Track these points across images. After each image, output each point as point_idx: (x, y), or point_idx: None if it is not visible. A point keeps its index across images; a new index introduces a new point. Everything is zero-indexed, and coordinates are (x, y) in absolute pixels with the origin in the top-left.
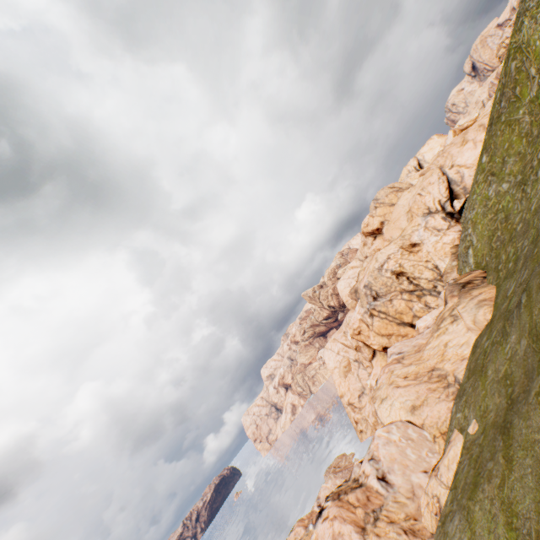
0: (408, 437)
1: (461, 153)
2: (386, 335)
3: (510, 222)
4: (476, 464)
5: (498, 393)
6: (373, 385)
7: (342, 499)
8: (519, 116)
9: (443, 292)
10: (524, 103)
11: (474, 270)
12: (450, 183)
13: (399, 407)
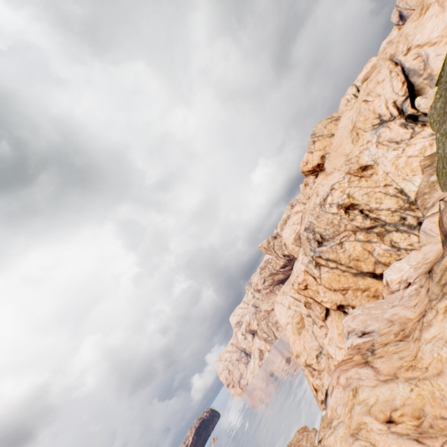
0: None
1: (420, 27)
2: (340, 289)
3: None
4: None
5: None
6: (330, 352)
7: None
8: None
9: (427, 221)
10: None
11: None
12: (407, 75)
13: None
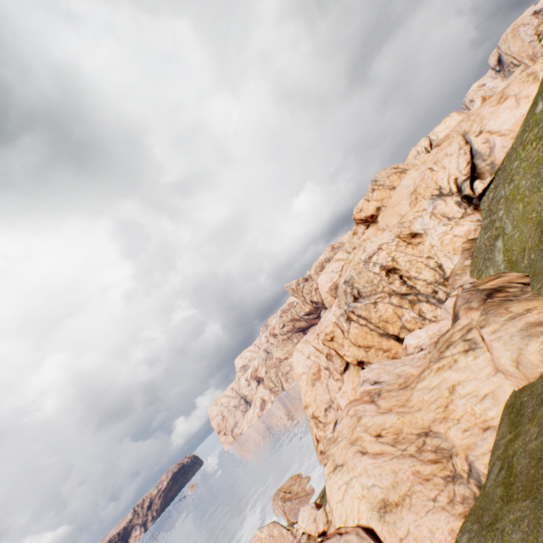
0: None
1: (495, 115)
2: (364, 346)
3: None
4: None
5: None
6: (340, 404)
7: None
8: None
9: (449, 300)
10: None
11: (505, 272)
12: (473, 156)
13: (360, 494)
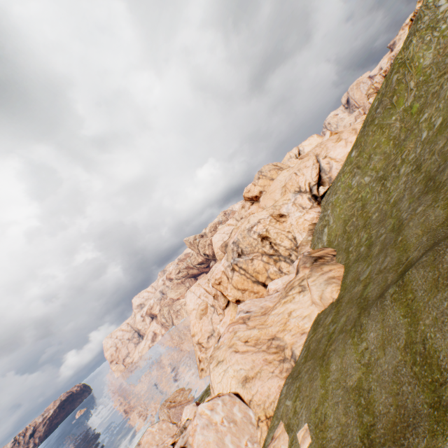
0: (232, 418)
1: (334, 148)
2: (242, 289)
3: (366, 210)
4: None
5: (344, 407)
6: (221, 331)
7: None
8: (391, 121)
9: (296, 261)
10: (398, 110)
11: (326, 247)
12: (320, 171)
13: (232, 375)
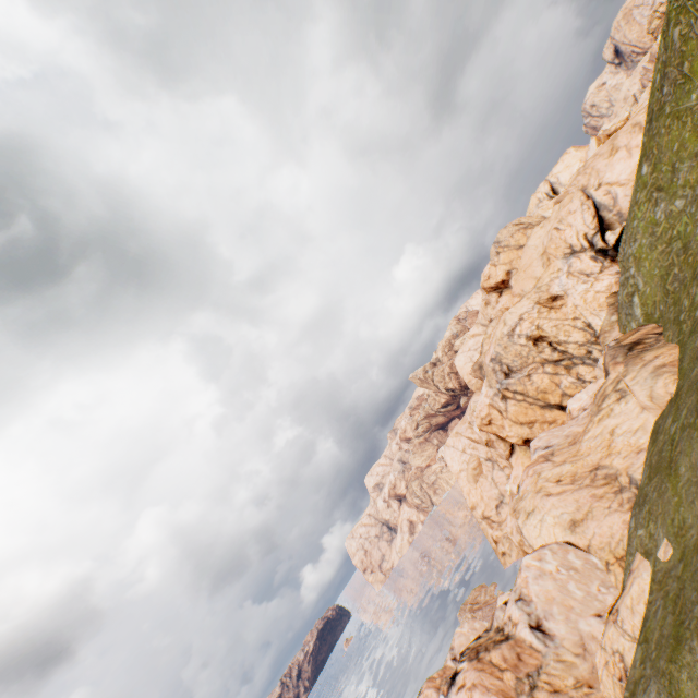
0: (570, 566)
1: (610, 167)
2: (527, 423)
3: (690, 253)
4: (675, 607)
5: None
6: (514, 491)
7: (482, 658)
8: (691, 102)
9: (601, 359)
10: (697, 83)
11: (644, 325)
12: (598, 209)
13: (553, 523)
